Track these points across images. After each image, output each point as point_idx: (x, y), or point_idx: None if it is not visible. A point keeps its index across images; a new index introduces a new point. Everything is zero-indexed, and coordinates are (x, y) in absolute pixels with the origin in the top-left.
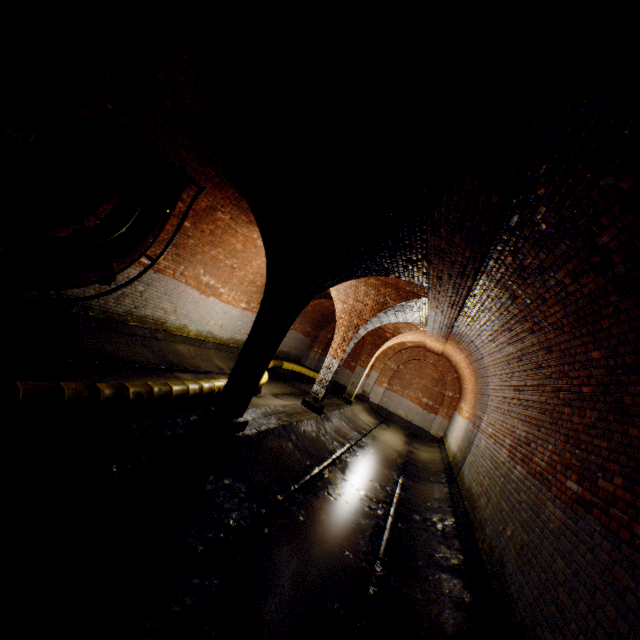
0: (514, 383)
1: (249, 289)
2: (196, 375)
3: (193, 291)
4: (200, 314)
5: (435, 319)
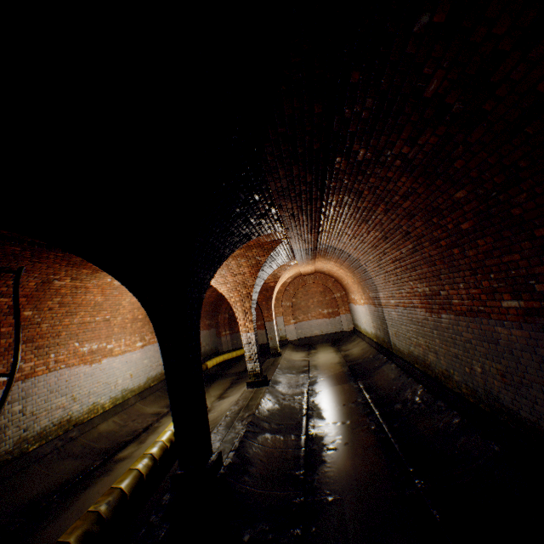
0: (390, 257)
1: (135, 327)
2: (138, 440)
3: (80, 368)
4: (103, 382)
5: (301, 250)
